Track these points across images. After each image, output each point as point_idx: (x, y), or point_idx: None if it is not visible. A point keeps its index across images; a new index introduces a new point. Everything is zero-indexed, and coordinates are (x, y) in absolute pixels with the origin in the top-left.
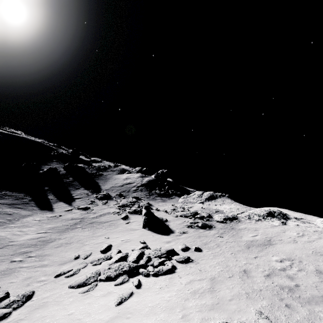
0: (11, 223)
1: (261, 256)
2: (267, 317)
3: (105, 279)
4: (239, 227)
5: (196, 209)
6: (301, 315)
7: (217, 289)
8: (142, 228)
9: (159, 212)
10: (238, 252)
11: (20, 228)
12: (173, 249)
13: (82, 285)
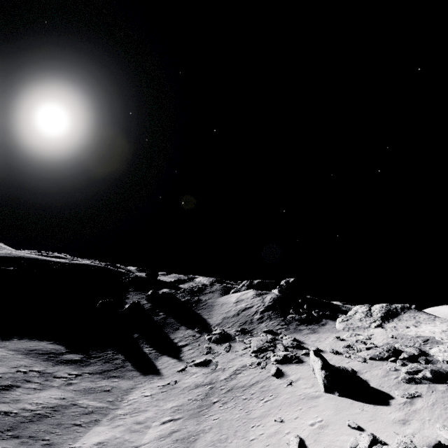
0: (115, 407)
1: None
2: None
3: None
4: None
5: (383, 340)
6: None
7: None
8: (325, 393)
9: (326, 354)
10: None
11: (133, 417)
12: (439, 441)
13: None
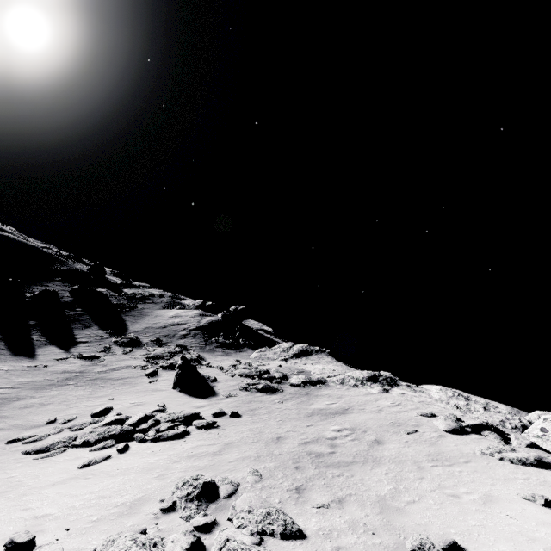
0: None
1: (318, 425)
2: (259, 475)
3: (80, 444)
4: (319, 393)
5: (271, 367)
6: (305, 475)
7: (224, 453)
8: (172, 389)
9: (211, 369)
10: (291, 419)
11: None
12: (199, 412)
13: (43, 450)
